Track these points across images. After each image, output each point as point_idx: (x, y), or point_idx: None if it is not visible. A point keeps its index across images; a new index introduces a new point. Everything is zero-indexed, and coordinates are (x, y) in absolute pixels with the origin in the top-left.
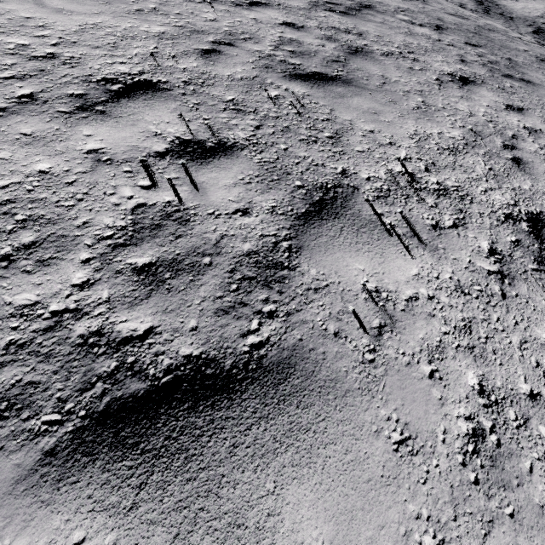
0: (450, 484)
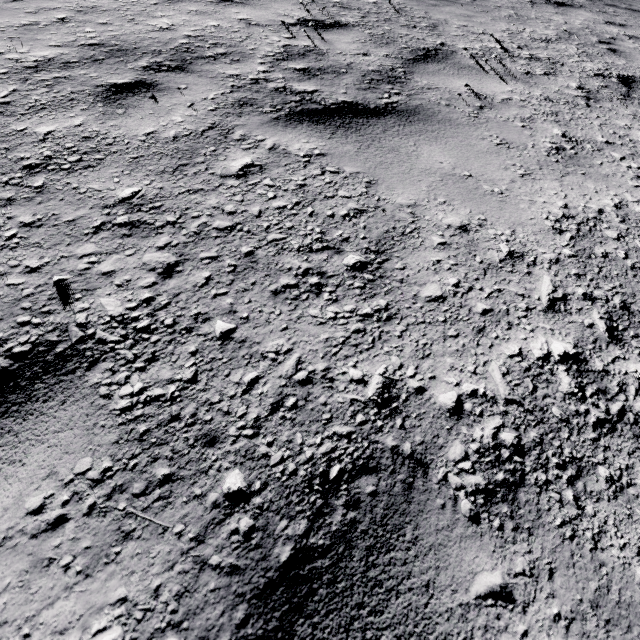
0: (537, 160)
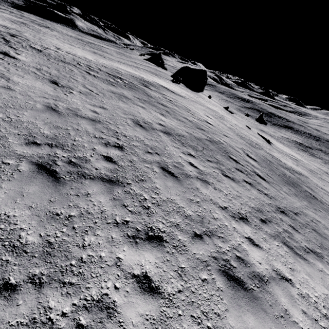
0: None
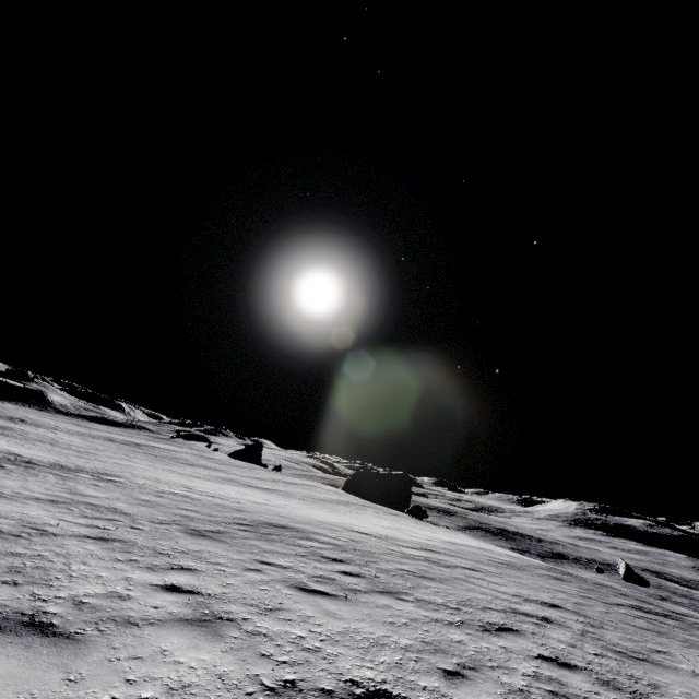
0: None
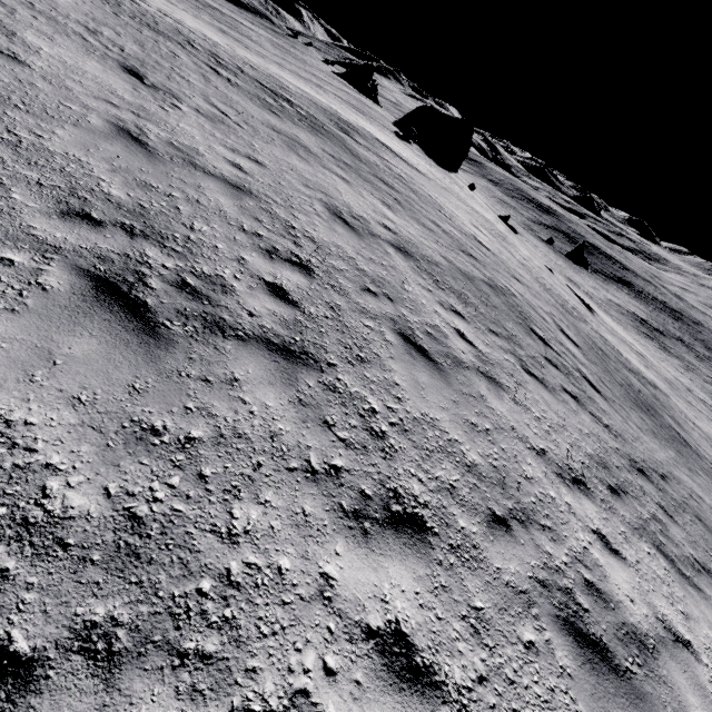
0: None
